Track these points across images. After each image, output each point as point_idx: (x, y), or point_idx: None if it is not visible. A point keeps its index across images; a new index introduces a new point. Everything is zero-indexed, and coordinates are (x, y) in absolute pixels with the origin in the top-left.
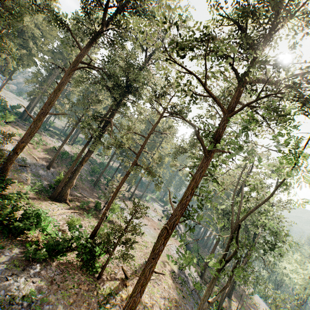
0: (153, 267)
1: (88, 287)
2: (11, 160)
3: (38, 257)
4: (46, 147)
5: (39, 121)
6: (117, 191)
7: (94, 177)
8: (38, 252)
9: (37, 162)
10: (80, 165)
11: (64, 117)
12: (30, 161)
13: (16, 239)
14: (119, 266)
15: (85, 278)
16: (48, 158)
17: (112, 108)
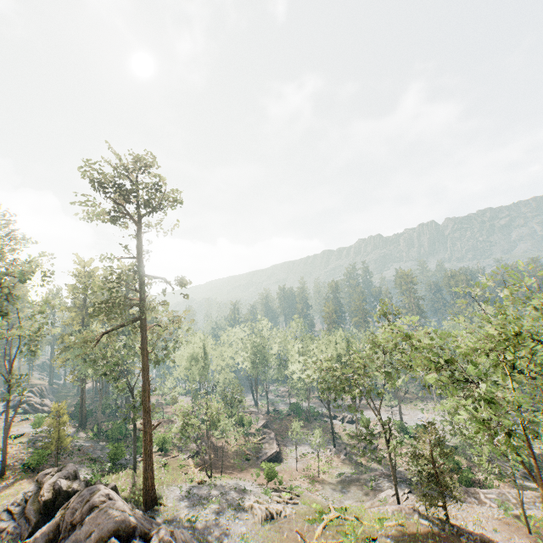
0: None
1: None
2: None
3: None
4: None
5: None
6: None
7: None
8: None
9: None
10: None
11: None
12: None
13: None
14: None
15: None
16: None
17: None
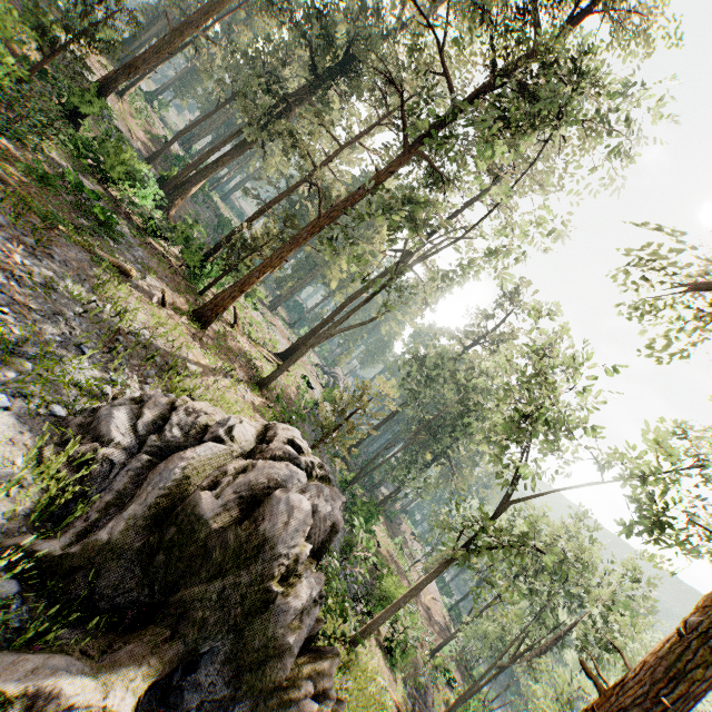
0: (285, 253)
1: (186, 287)
2: (117, 81)
3: (133, 213)
4: (150, 130)
5: (180, 37)
6: (264, 210)
7: (218, 238)
8: (138, 203)
9: (132, 141)
10: (212, 165)
11: (207, 79)
12: (122, 130)
13: (104, 187)
14: (230, 315)
15: (184, 280)
16: (151, 148)
17: (303, 88)
